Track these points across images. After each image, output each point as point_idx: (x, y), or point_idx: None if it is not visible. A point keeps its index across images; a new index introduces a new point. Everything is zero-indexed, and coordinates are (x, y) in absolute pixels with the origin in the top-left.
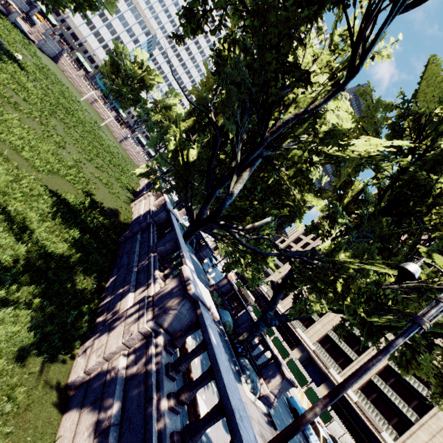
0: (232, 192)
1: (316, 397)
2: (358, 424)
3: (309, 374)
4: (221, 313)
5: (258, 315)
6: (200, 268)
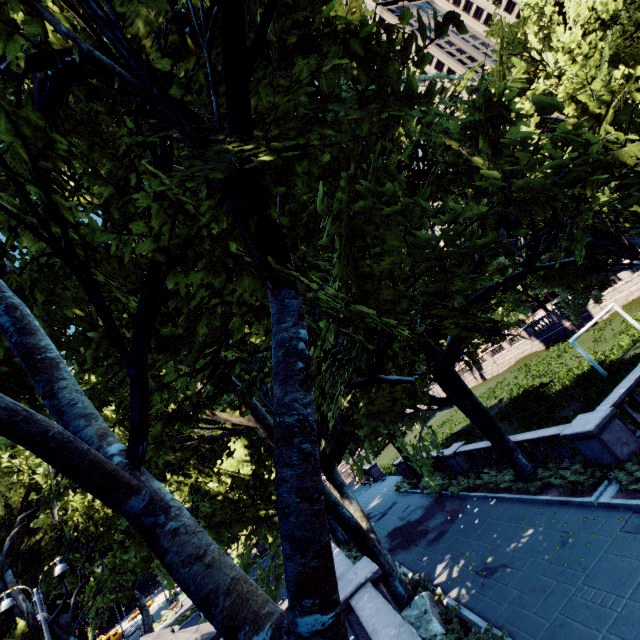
0: None
1: None
2: None
3: None
4: None
5: None
6: None
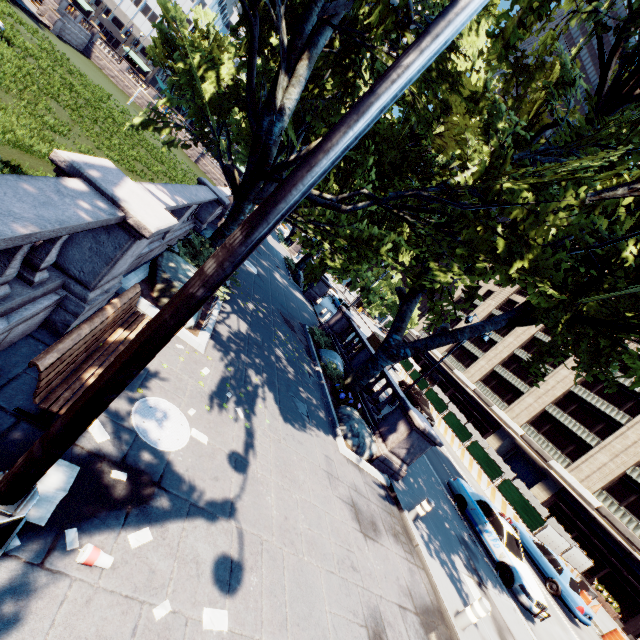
0: (280, 107)
1: (517, 493)
2: (602, 540)
3: (515, 471)
4: (323, 353)
5: (421, 385)
6: (306, 307)
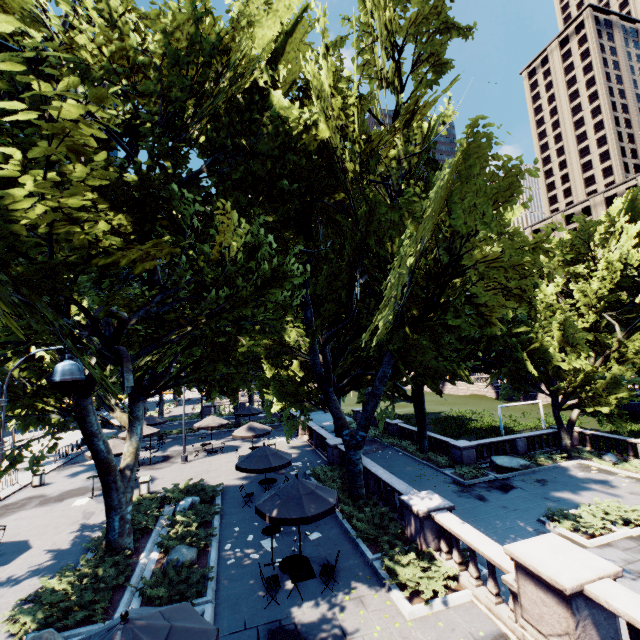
0: None
1: None
2: None
3: None
4: None
5: None
6: None
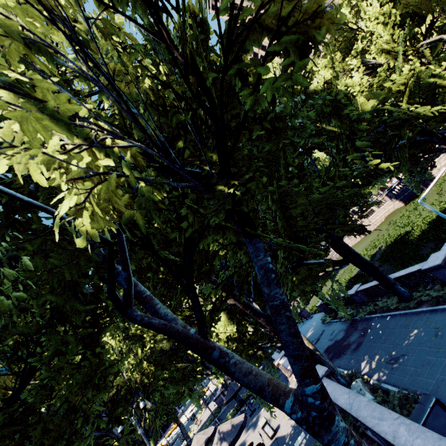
0: None
1: None
2: None
3: None
4: None
5: None
6: None
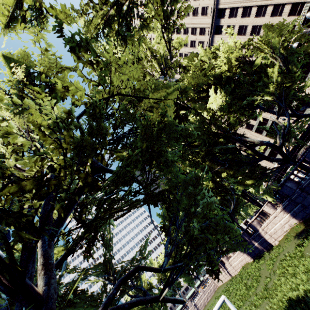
0: (261, 142)
1: None
2: None
3: None
4: None
5: None
6: None
